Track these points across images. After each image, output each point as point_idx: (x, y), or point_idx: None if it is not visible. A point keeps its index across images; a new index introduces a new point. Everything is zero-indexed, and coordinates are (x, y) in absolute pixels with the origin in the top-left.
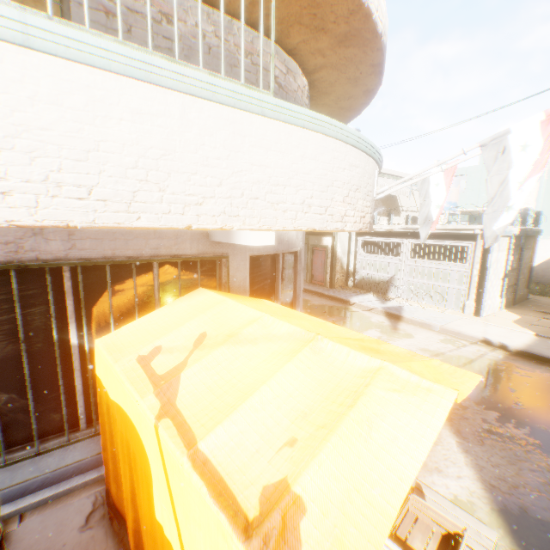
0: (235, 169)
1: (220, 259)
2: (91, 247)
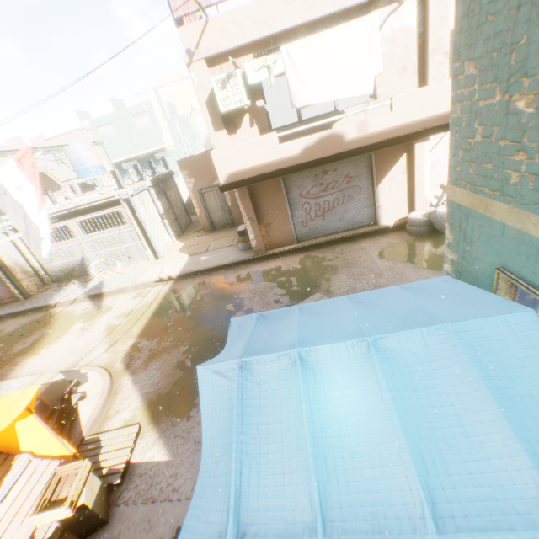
0: None
1: None
2: None
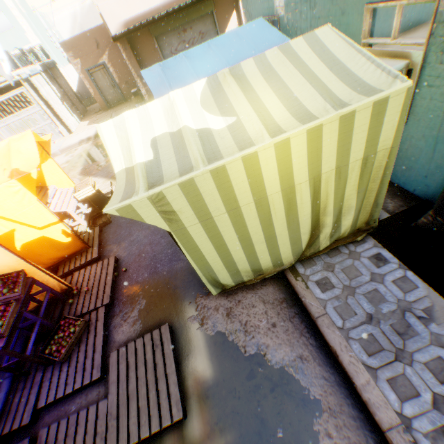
0: None
1: None
2: None
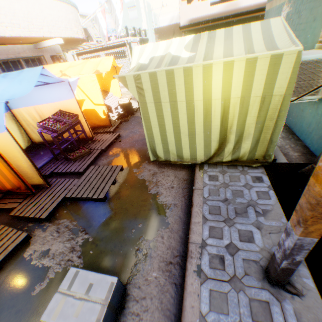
0: (45, 17)
1: (41, 58)
2: (0, 54)
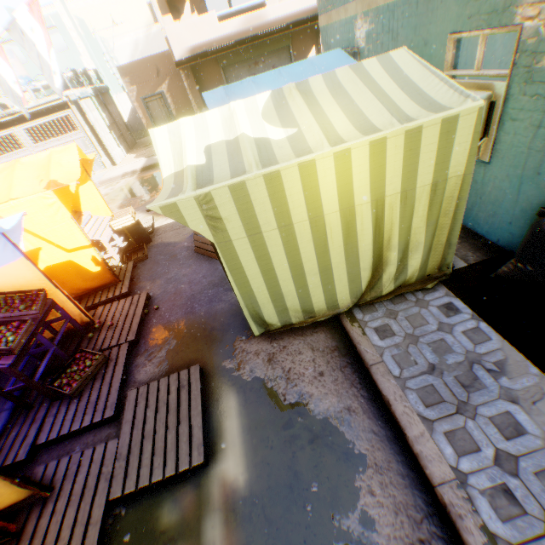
0: None
1: None
2: None
